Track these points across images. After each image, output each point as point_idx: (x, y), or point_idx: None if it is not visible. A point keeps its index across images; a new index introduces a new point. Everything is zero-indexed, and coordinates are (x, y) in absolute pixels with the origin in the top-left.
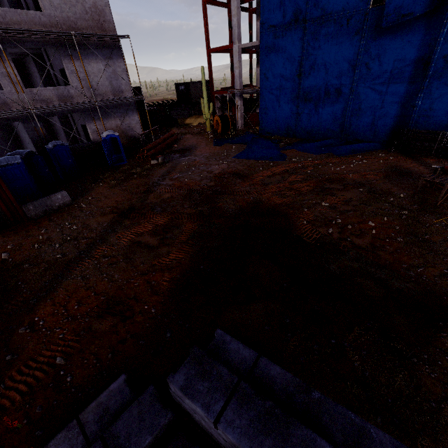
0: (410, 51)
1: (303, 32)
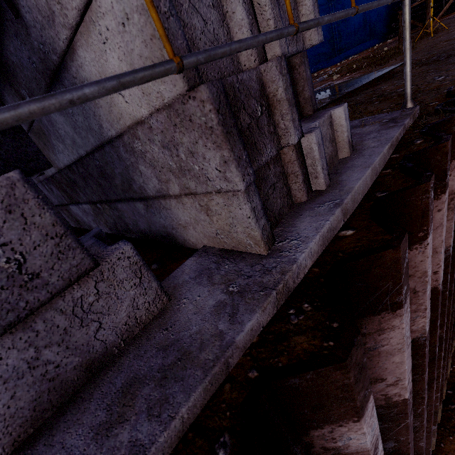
0: None
1: None
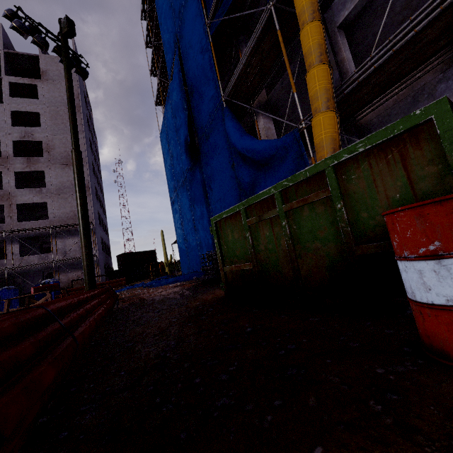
0: (200, 189)
1: (177, 196)
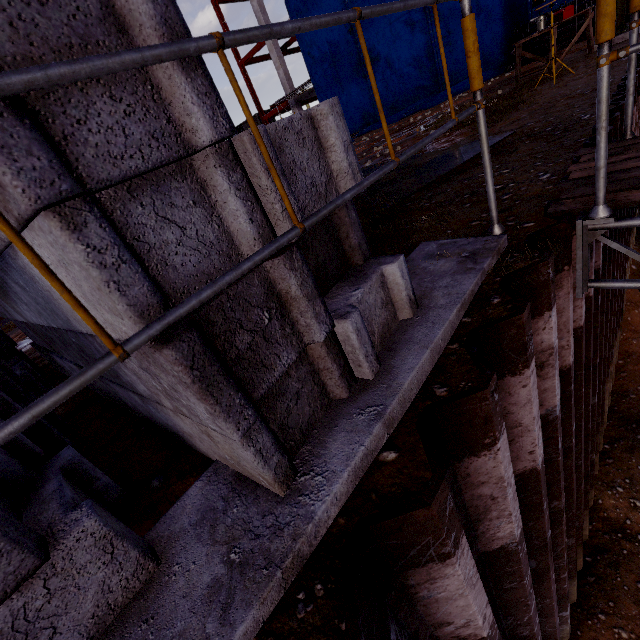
0: None
1: None
